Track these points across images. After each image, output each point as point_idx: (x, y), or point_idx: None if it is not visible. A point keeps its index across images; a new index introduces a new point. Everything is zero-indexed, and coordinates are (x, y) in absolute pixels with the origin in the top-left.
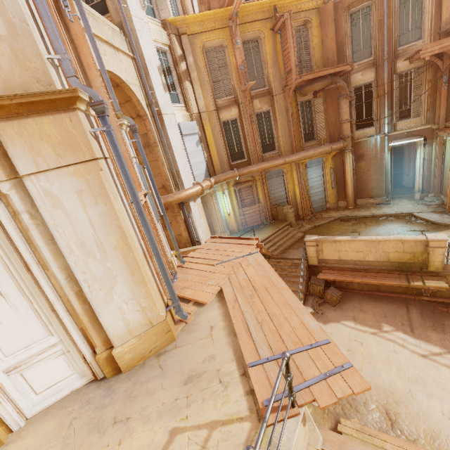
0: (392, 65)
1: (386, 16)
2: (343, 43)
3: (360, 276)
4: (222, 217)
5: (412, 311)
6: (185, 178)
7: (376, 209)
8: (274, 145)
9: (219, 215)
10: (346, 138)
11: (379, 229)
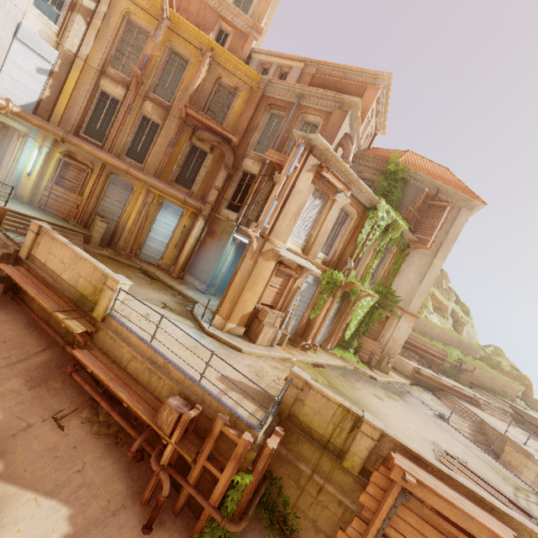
0: (272, 170)
1: (285, 129)
2: (254, 128)
3: (35, 286)
4: (16, 170)
5: (41, 355)
6: None
7: (185, 287)
8: (144, 159)
9: (13, 164)
10: (207, 202)
11: (147, 289)
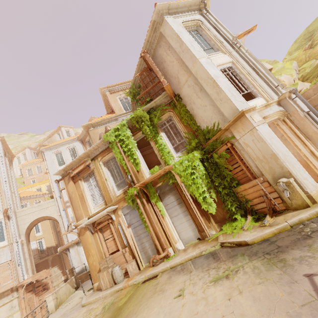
0: None
1: None
2: None
3: None
4: None
5: None
6: (70, 238)
7: None
8: None
9: None
10: None
11: None
